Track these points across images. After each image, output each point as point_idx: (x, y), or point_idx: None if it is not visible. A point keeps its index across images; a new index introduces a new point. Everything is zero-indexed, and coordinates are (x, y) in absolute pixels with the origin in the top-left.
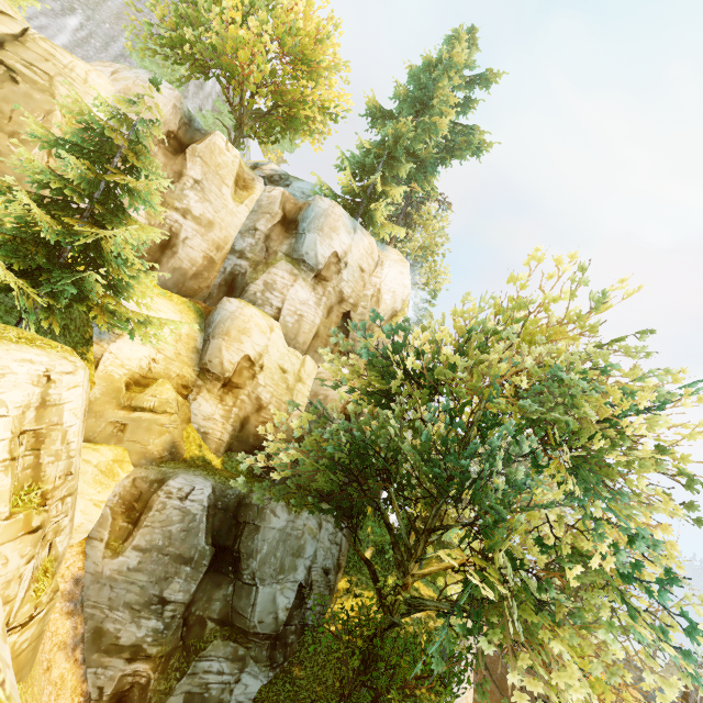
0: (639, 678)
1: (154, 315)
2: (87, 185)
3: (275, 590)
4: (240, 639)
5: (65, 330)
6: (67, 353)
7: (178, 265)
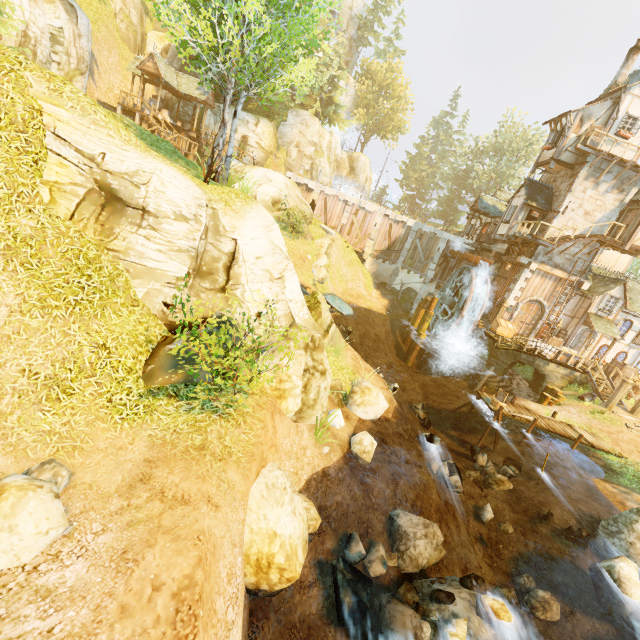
0: None
1: None
2: None
3: None
4: None
5: None
6: None
7: None
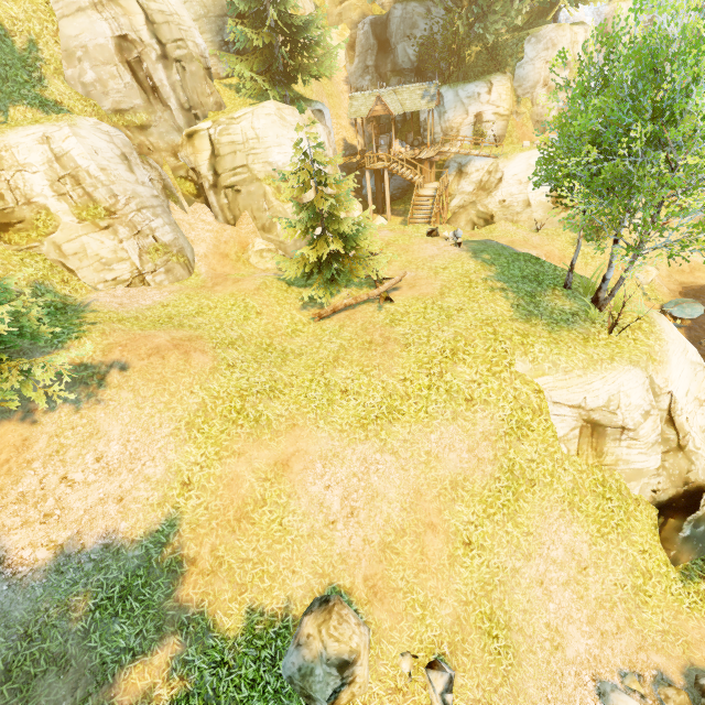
0: None
1: None
2: None
3: (404, 45)
4: (401, 76)
5: None
6: None
7: None
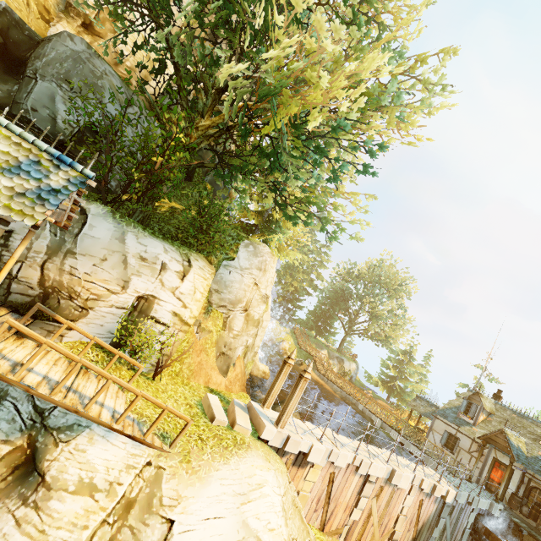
0: (434, 411)
1: None
2: None
3: (54, 90)
4: None
5: None
6: None
7: None
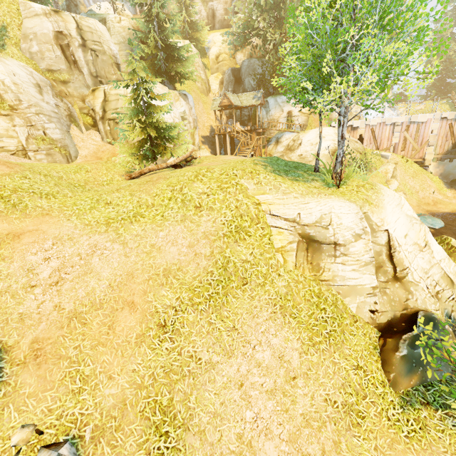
0: None
1: (215, 38)
2: (180, 10)
3: (248, 79)
4: None
5: (199, 52)
6: (186, 40)
7: (218, 20)
